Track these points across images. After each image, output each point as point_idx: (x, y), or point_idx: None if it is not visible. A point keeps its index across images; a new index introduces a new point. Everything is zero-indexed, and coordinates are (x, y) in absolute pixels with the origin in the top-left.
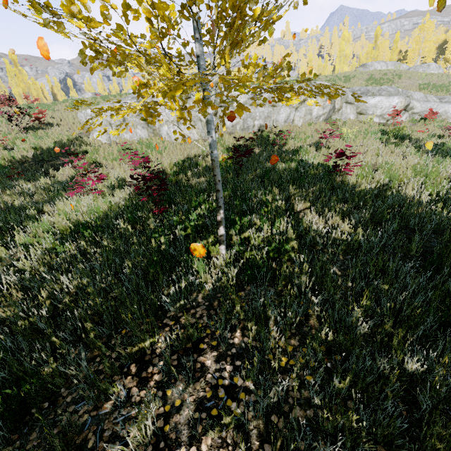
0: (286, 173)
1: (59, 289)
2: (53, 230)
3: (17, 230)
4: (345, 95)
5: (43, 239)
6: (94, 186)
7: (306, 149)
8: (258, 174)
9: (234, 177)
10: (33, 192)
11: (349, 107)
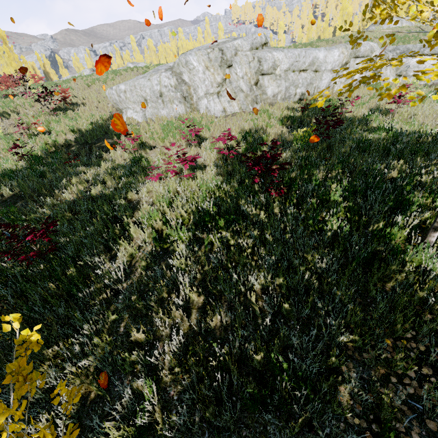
0: (385, 144)
1: (244, 290)
2: (175, 220)
3: (126, 222)
4: (386, 55)
5: (175, 231)
6: (167, 168)
7: (375, 116)
8: (352, 146)
9: (322, 151)
10: (102, 178)
11: (389, 69)
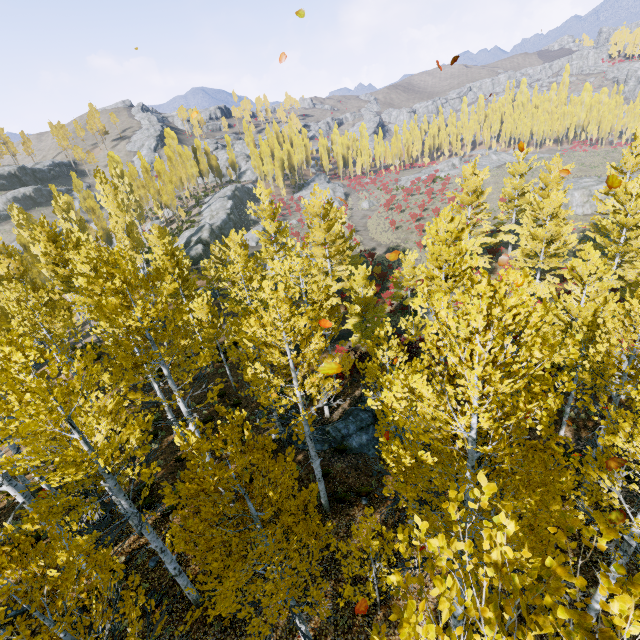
0: None
1: None
2: None
3: None
4: None
5: None
6: None
7: None
8: None
9: None
10: None
11: None
